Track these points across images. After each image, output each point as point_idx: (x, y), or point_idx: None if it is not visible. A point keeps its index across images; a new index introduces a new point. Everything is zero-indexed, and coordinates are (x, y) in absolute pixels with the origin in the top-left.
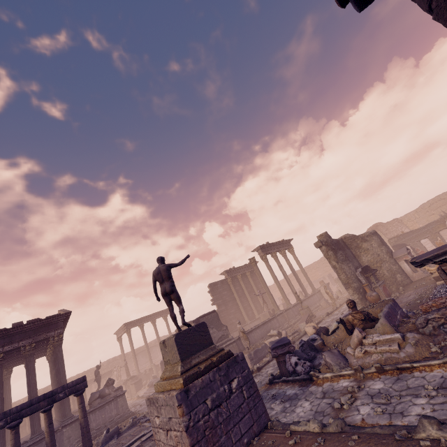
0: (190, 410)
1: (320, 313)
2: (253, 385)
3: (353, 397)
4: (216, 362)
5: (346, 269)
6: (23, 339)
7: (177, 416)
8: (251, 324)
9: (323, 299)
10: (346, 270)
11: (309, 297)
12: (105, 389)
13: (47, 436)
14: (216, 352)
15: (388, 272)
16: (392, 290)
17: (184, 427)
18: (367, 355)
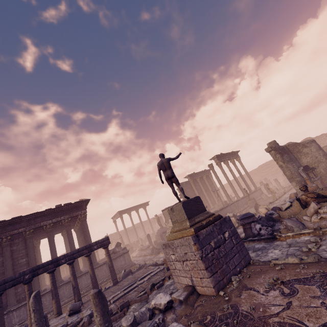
0: (201, 247)
1: (263, 203)
2: (238, 237)
3: (317, 244)
4: (212, 220)
5: (291, 168)
6: (63, 215)
7: (193, 251)
8: None
9: (264, 194)
10: (290, 168)
11: (253, 193)
12: (115, 248)
13: (90, 271)
14: (210, 215)
15: (324, 170)
16: (326, 183)
17: (199, 256)
18: (322, 220)
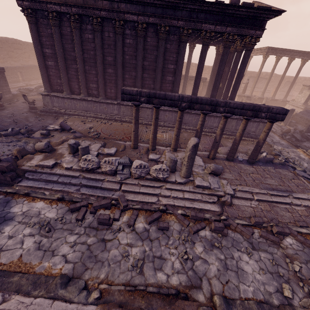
0: None
1: None
2: None
3: None
4: None
5: None
6: (231, 24)
7: None
8: None
9: None
10: None
11: None
12: None
13: (238, 136)
14: None
15: None
16: None
17: None
18: None
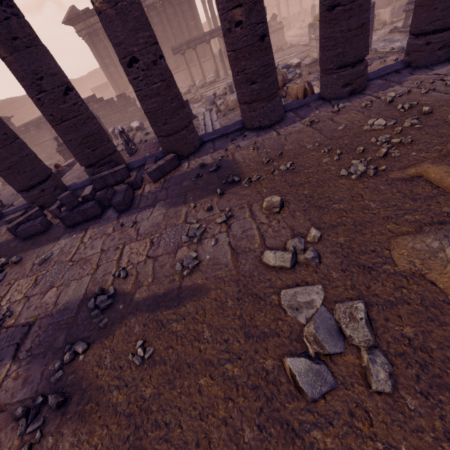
0: None
1: None
2: (371, 26)
3: None
4: None
5: None
6: None
7: None
8: None
9: None
10: None
11: None
12: (271, 22)
13: None
14: None
15: None
16: None
17: None
18: None
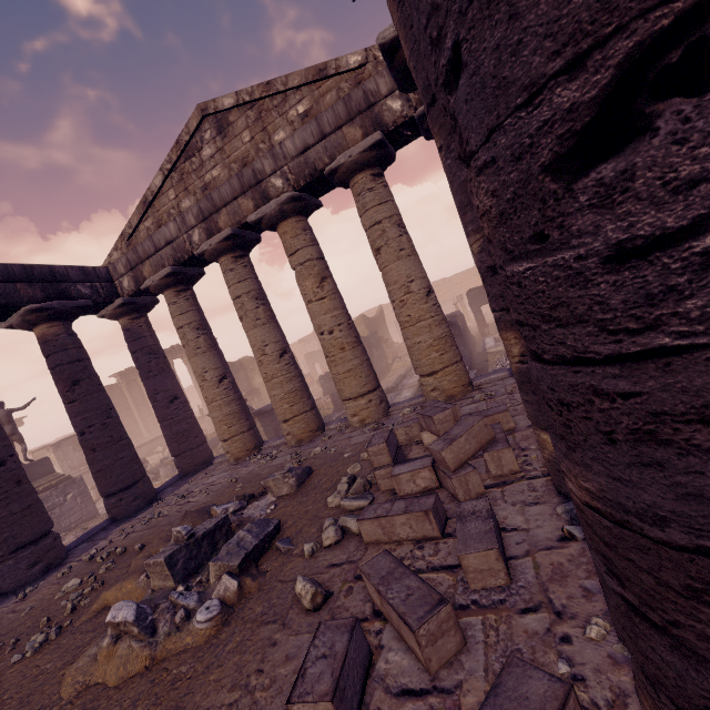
0: None
1: None
2: (88, 495)
3: None
4: (55, 484)
5: None
6: None
7: None
8: (151, 437)
9: None
10: None
11: None
12: None
13: None
14: (58, 477)
15: None
16: None
17: None
18: None
